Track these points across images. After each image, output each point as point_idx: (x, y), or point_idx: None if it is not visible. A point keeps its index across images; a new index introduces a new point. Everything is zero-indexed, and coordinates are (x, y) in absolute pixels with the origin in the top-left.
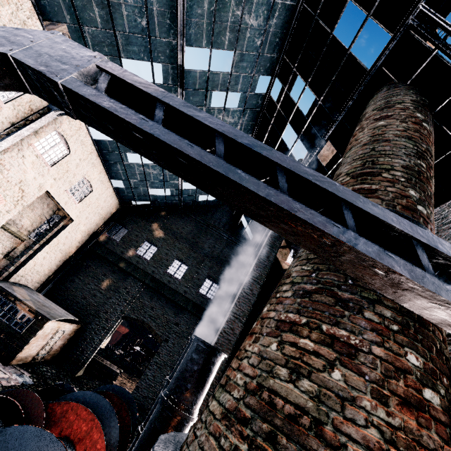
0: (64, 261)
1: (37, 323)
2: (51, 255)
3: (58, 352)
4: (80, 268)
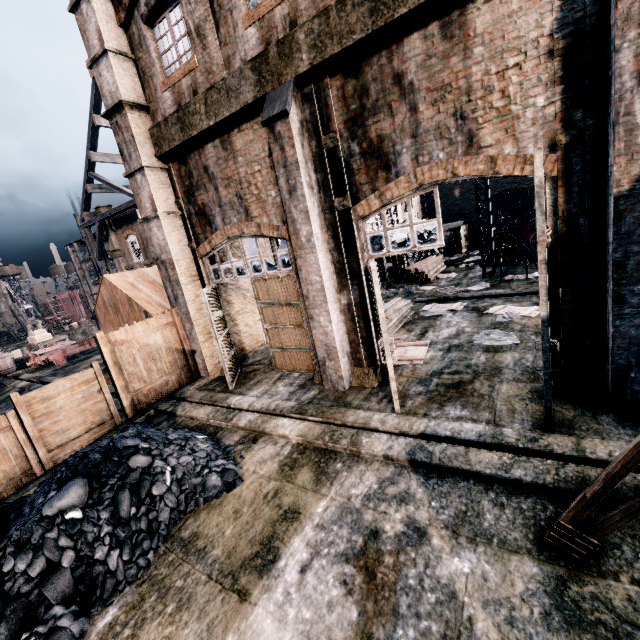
0: (420, 204)
1: (456, 233)
2: (415, 207)
3: (469, 243)
4: (431, 200)
